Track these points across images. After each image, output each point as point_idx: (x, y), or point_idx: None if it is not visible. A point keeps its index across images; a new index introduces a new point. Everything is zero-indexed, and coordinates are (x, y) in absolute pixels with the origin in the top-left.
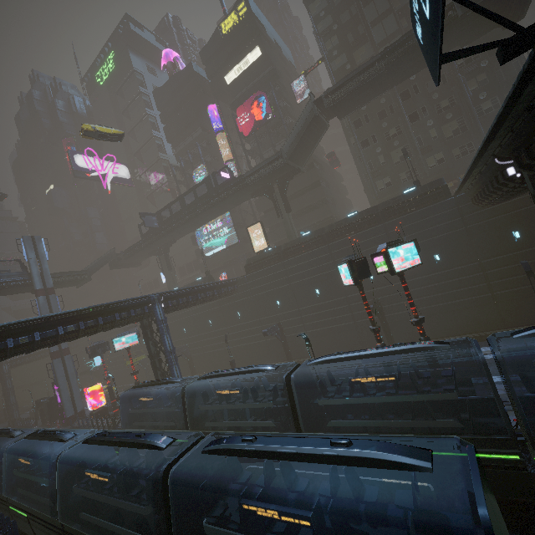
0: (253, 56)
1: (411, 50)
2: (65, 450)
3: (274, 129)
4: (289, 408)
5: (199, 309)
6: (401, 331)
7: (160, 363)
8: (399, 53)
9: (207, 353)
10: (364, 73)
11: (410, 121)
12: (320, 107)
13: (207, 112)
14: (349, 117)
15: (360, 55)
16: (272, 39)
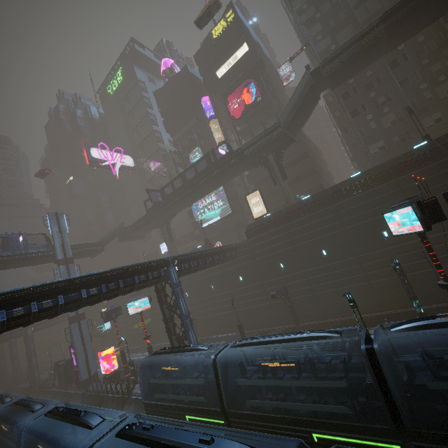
0: (241, 52)
1: (413, 10)
2: (93, 444)
3: (262, 111)
4: (378, 390)
5: (201, 275)
6: (427, 291)
7: (173, 327)
8: (399, 14)
9: (210, 316)
10: (362, 39)
11: (401, 87)
12: (315, 78)
13: (200, 104)
14: (336, 90)
15: (343, 37)
16: (255, 40)
